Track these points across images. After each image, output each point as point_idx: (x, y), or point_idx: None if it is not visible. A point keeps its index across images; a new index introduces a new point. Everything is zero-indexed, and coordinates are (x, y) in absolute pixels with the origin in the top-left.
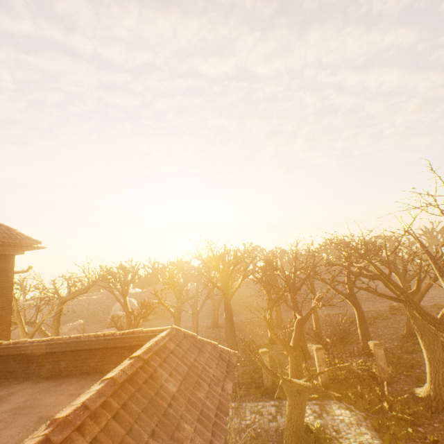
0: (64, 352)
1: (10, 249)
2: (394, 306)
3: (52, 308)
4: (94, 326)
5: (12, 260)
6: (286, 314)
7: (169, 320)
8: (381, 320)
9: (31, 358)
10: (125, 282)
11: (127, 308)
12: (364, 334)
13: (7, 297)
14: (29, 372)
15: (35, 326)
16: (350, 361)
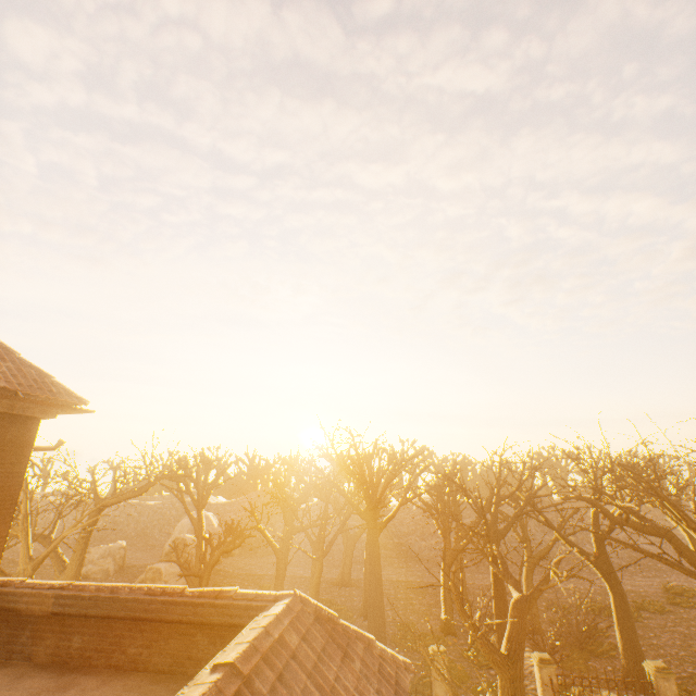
0: (84, 616)
1: (36, 408)
2: (673, 588)
3: (81, 517)
4: (142, 554)
5: (34, 427)
6: (471, 577)
7: (266, 559)
8: (653, 614)
9: (23, 618)
10: (204, 483)
11: (202, 530)
12: (628, 640)
13: (11, 493)
14: (13, 649)
15: (48, 544)
16: (602, 694)
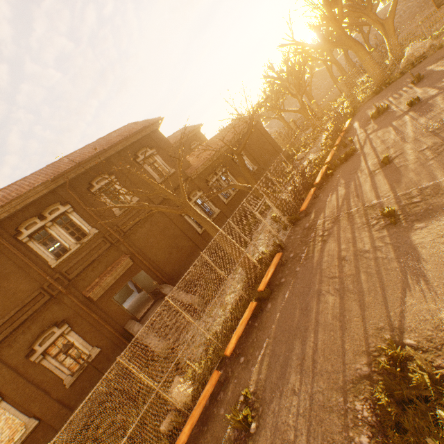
0: None
1: (198, 130)
2: None
3: None
4: None
5: (200, 132)
6: None
7: None
8: None
9: None
10: None
11: None
12: None
13: (207, 140)
14: None
15: None
16: None
